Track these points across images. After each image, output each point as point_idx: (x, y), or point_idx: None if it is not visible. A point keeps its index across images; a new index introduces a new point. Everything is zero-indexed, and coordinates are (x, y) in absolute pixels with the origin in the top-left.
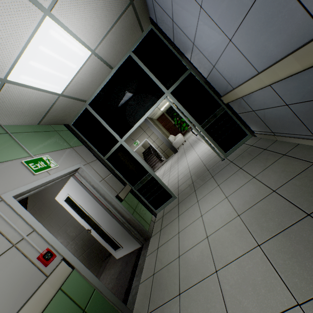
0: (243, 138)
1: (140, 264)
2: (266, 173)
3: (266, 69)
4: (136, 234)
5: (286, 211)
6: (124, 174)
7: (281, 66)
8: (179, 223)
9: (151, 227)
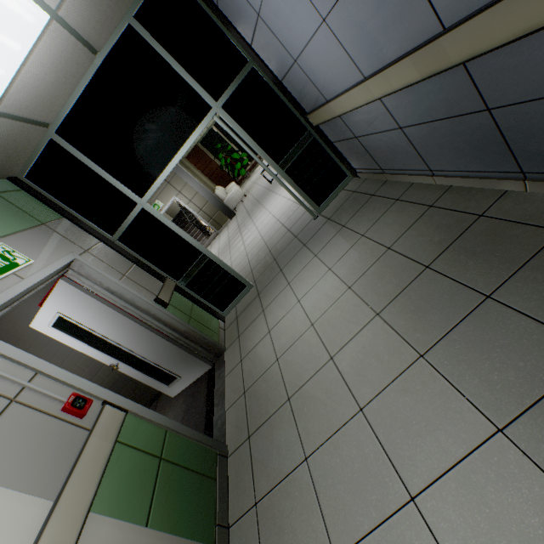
0: (342, 182)
1: (218, 390)
2: (378, 228)
3: (377, 75)
4: (200, 352)
5: (404, 268)
6: (158, 263)
7: (396, 72)
8: (267, 320)
9: (222, 337)
